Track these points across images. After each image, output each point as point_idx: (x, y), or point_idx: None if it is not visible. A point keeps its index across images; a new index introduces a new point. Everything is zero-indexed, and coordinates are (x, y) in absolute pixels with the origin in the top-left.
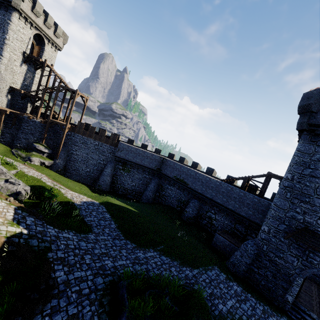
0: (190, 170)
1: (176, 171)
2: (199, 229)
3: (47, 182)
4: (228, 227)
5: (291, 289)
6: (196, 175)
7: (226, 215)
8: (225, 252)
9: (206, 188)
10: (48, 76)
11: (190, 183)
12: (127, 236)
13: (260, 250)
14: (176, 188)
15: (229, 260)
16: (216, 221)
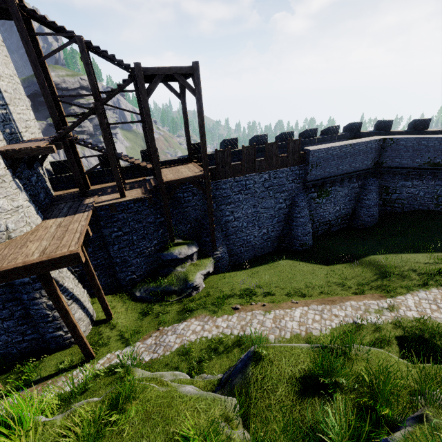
0: None
1: (428, 153)
2: None
3: (369, 319)
4: None
5: None
6: None
7: None
8: None
9: None
10: (36, 57)
11: None
12: None
13: None
14: (427, 180)
15: None
16: None
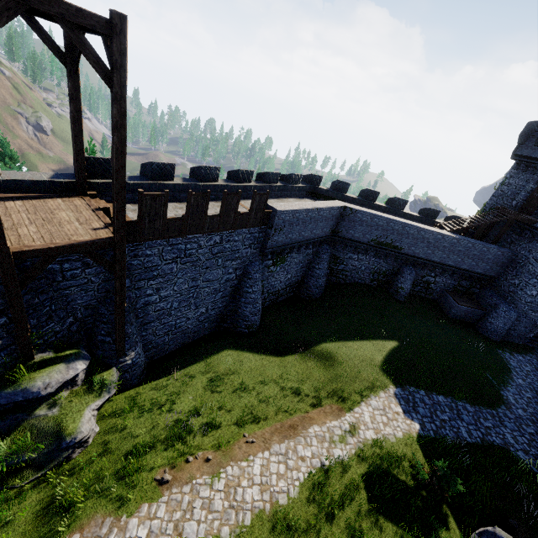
0: (408, 227)
1: (377, 231)
2: (421, 303)
3: (336, 455)
4: (451, 286)
5: (536, 330)
6: (419, 234)
7: (452, 275)
8: (465, 319)
9: (434, 250)
10: None
11: (406, 247)
12: (486, 404)
13: (520, 312)
14: (370, 256)
15: (487, 330)
16: (435, 284)
